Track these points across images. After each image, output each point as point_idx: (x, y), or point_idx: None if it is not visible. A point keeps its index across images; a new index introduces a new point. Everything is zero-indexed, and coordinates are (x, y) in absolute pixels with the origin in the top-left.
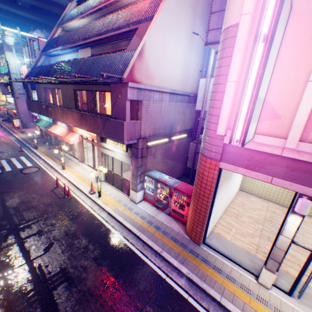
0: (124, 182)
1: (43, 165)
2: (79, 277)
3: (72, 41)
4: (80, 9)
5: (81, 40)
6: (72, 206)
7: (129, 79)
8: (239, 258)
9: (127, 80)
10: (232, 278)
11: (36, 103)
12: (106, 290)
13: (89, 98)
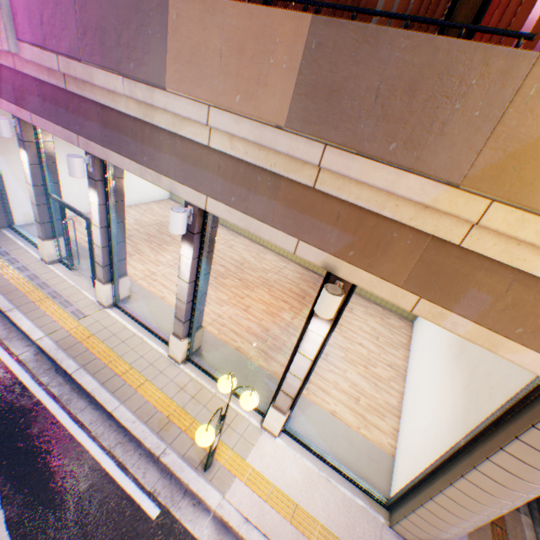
0: None
1: None
2: None
3: None
4: None
5: None
6: None
7: None
8: None
9: None
10: (9, 254)
11: None
12: None
13: None
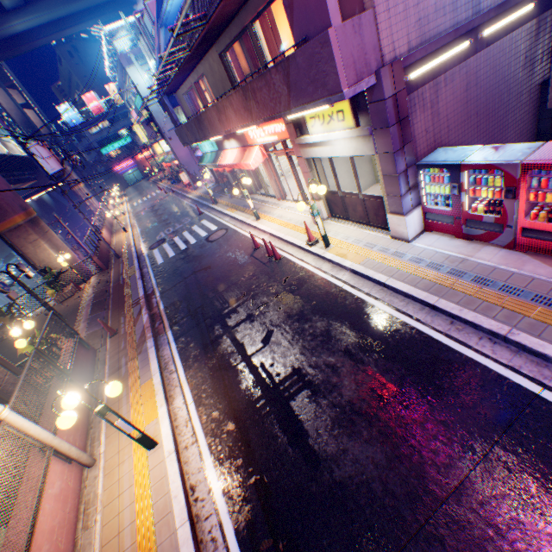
0: (368, 206)
1: (230, 223)
2: (325, 383)
3: None
4: None
5: None
6: (286, 273)
7: None
8: None
9: None
10: None
11: (184, 125)
12: (383, 409)
13: (248, 53)
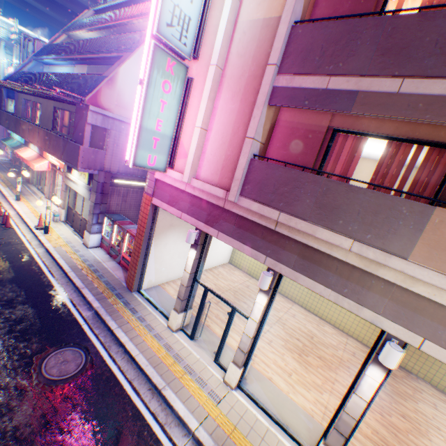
0: (83, 223)
1: None
2: None
3: (67, 53)
4: (92, 21)
5: (75, 54)
6: (5, 236)
7: (93, 103)
8: (167, 308)
9: (89, 103)
10: (144, 319)
11: (7, 114)
12: None
13: (70, 120)
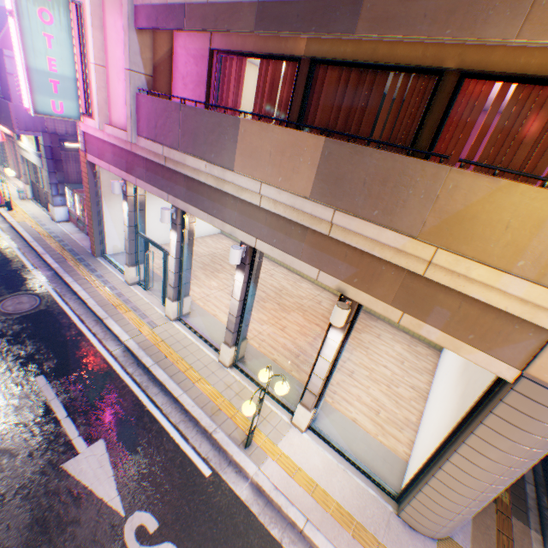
0: (48, 198)
1: None
2: None
3: None
4: None
5: None
6: None
7: (7, 46)
8: None
9: (2, 47)
10: (103, 276)
11: None
12: None
13: None
